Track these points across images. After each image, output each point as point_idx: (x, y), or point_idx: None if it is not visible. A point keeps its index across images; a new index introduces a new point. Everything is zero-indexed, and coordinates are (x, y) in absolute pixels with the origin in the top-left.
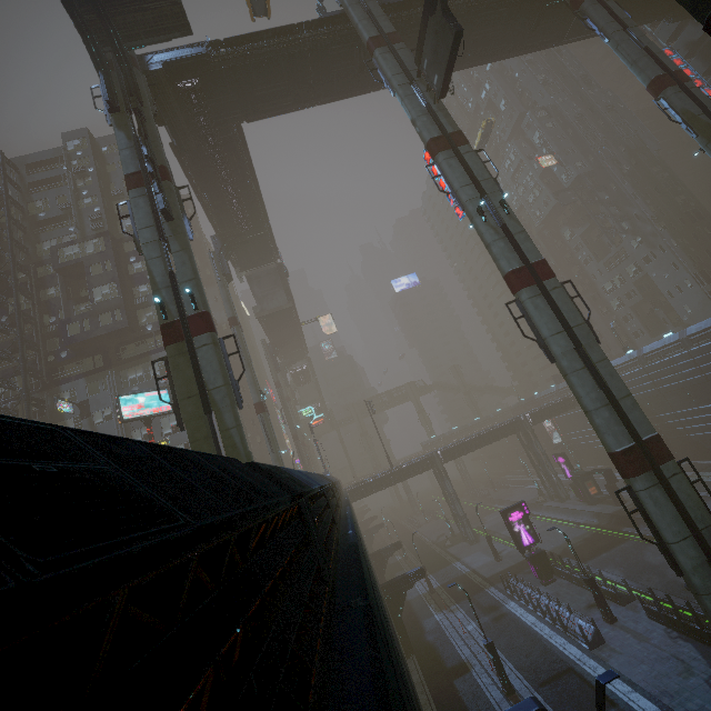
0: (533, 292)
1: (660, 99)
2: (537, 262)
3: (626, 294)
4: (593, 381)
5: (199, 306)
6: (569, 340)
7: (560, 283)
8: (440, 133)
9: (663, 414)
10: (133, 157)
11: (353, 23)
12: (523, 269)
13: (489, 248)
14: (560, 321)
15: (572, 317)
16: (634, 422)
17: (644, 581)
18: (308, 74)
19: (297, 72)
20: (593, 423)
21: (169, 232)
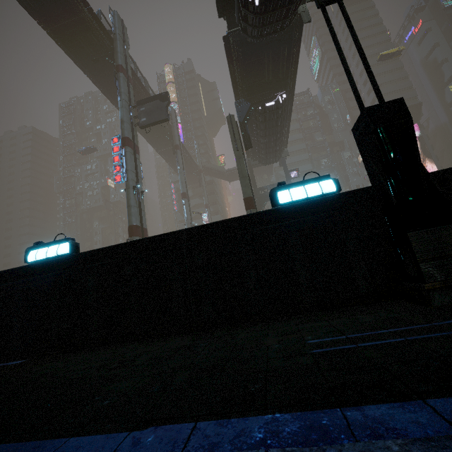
0: None
1: (183, 200)
2: (145, 228)
3: None
4: None
5: None
6: None
7: None
8: (132, 139)
9: None
10: None
11: (116, 48)
12: (140, 227)
13: (130, 207)
14: None
15: None
16: None
17: None
18: (65, 19)
19: (60, 9)
20: None
21: None
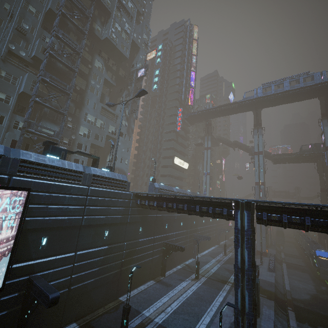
0: None
1: (263, 156)
2: None
3: (96, 134)
4: None
5: None
6: None
7: None
8: None
9: (170, 234)
10: None
11: None
12: None
13: None
14: None
15: None
16: None
17: (327, 298)
18: None
19: None
20: None
21: None
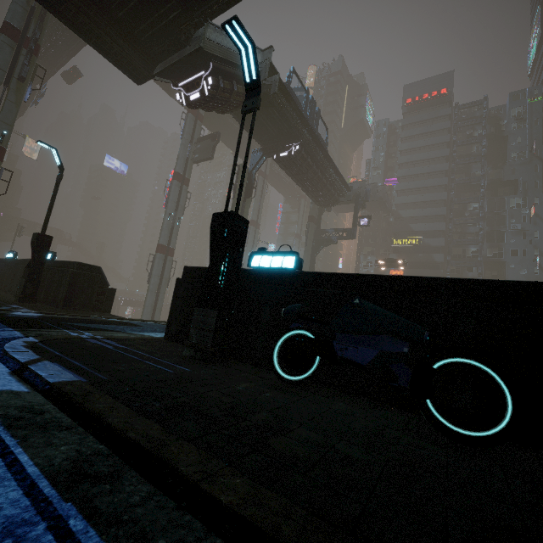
0: (162, 257)
1: (249, 227)
2: (172, 248)
3: None
4: (155, 298)
5: (4, 142)
6: (159, 280)
7: (173, 260)
8: (183, 173)
9: None
10: (23, 17)
11: None
12: (166, 247)
13: (162, 230)
14: (162, 272)
15: (167, 274)
16: (156, 317)
17: None
18: None
19: None
20: (143, 311)
21: (14, 86)
